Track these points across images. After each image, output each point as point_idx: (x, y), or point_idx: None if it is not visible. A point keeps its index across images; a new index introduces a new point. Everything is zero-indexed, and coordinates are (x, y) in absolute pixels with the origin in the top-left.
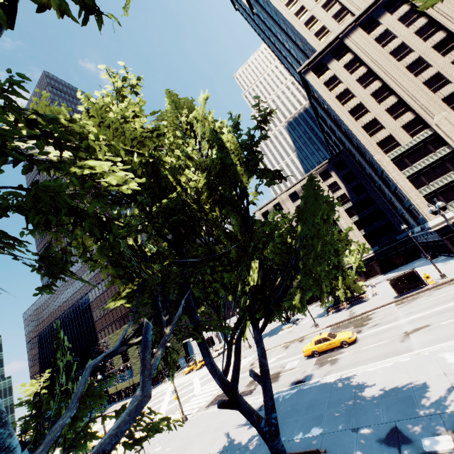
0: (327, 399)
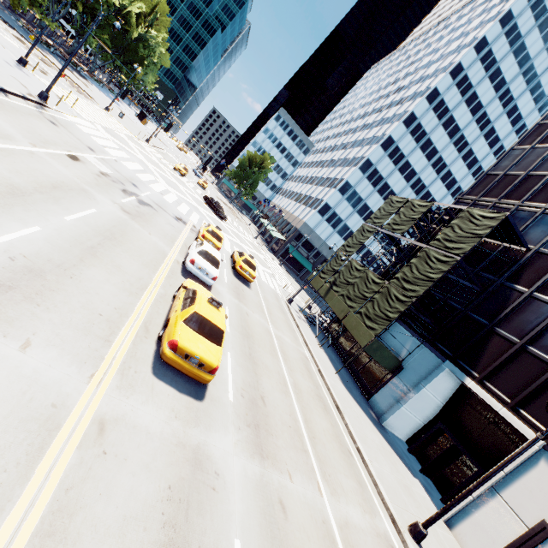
0: (2, 13)
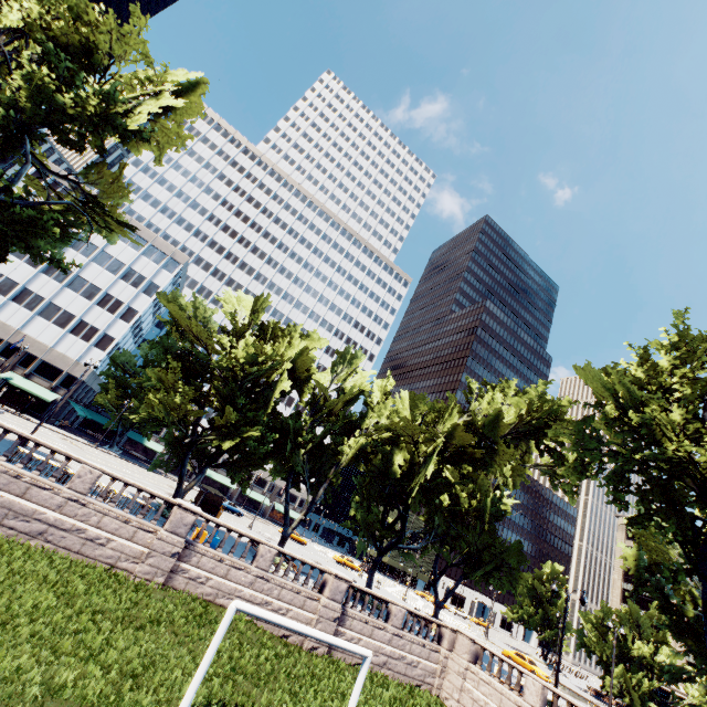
0: None
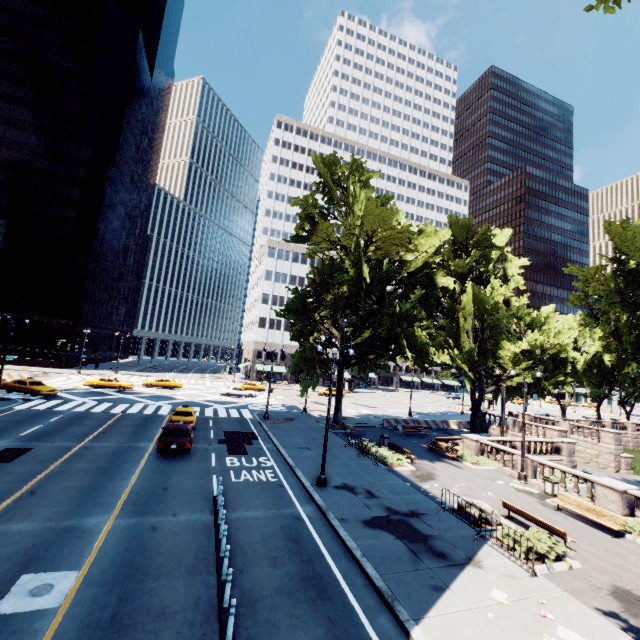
0: None
